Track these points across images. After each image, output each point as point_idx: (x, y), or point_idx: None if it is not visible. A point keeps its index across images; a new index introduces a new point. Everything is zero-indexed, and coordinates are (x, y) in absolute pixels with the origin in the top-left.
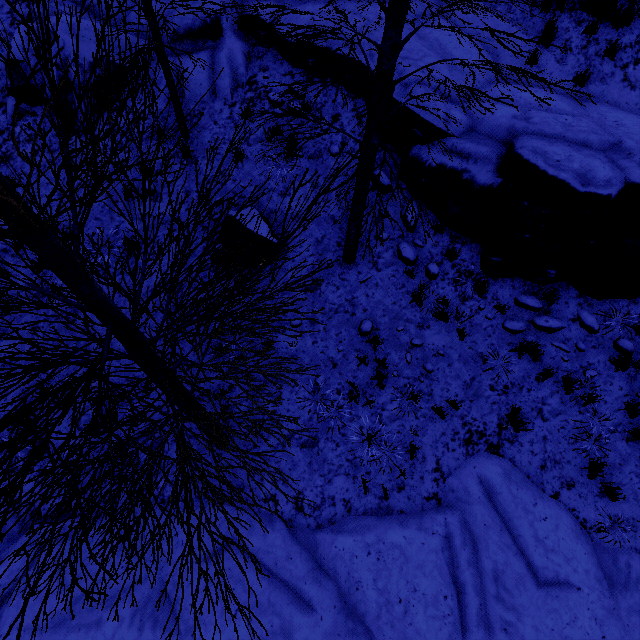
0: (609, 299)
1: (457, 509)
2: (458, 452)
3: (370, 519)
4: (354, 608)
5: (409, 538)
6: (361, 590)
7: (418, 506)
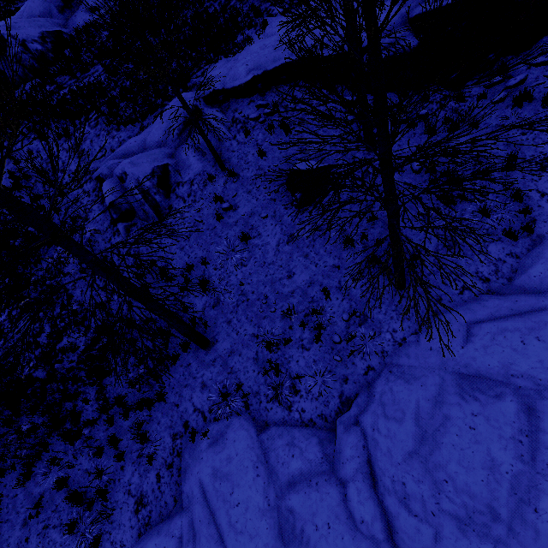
0: (535, 44)
1: None
2: (543, 178)
3: (535, 250)
4: None
5: None
6: None
7: None
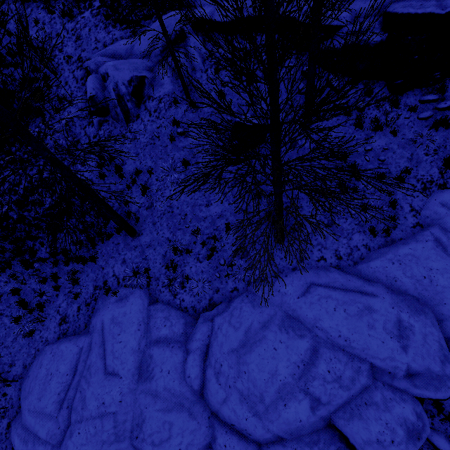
0: None
1: (435, 225)
2: (421, 196)
3: (384, 249)
4: (399, 290)
5: (413, 248)
6: (398, 280)
7: (409, 233)
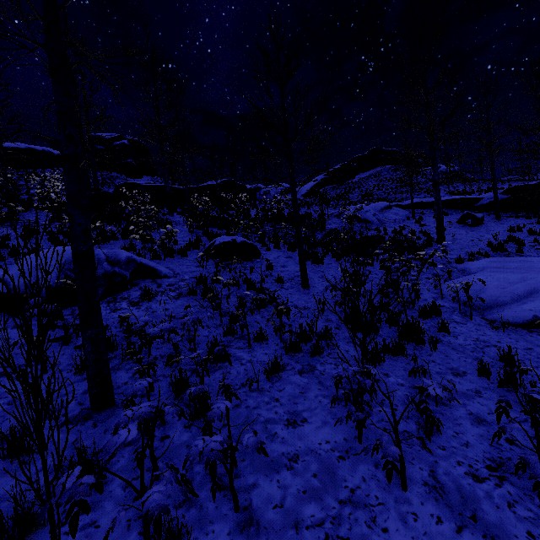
0: None
1: None
2: None
3: None
4: None
5: None
6: None
7: None
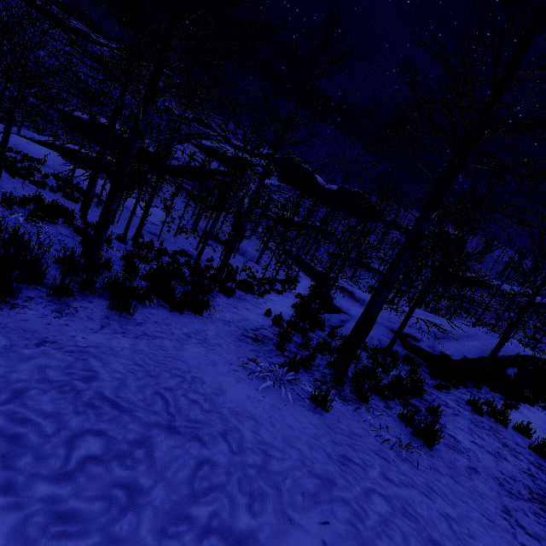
0: None
1: None
2: None
3: None
4: None
5: None
6: None
7: None
